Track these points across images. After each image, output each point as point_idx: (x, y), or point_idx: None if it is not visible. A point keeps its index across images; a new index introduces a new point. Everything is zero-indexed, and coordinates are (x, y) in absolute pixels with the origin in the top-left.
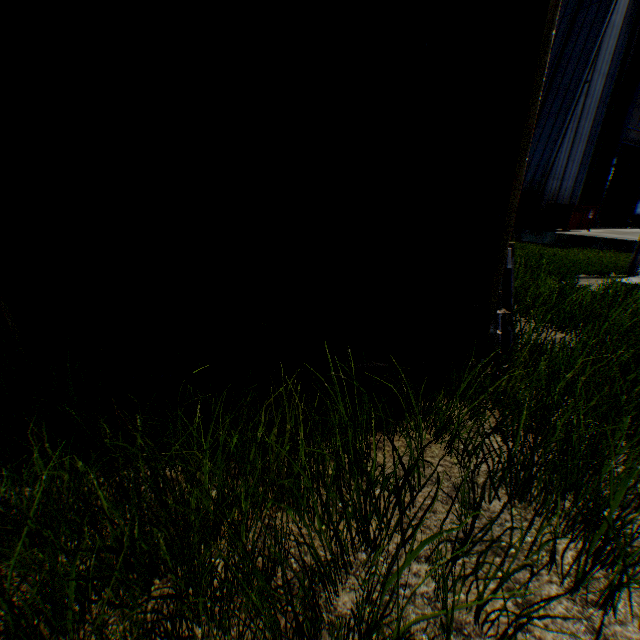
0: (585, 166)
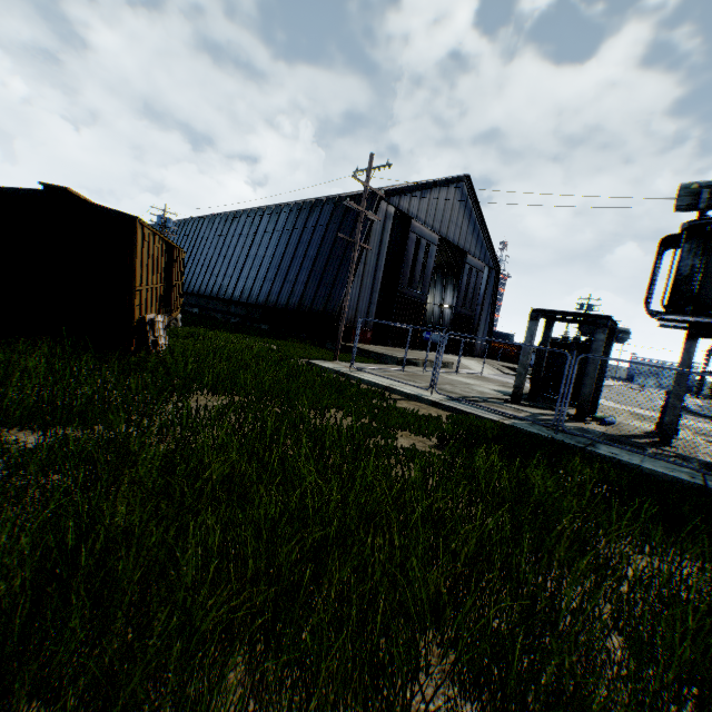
0: (374, 305)
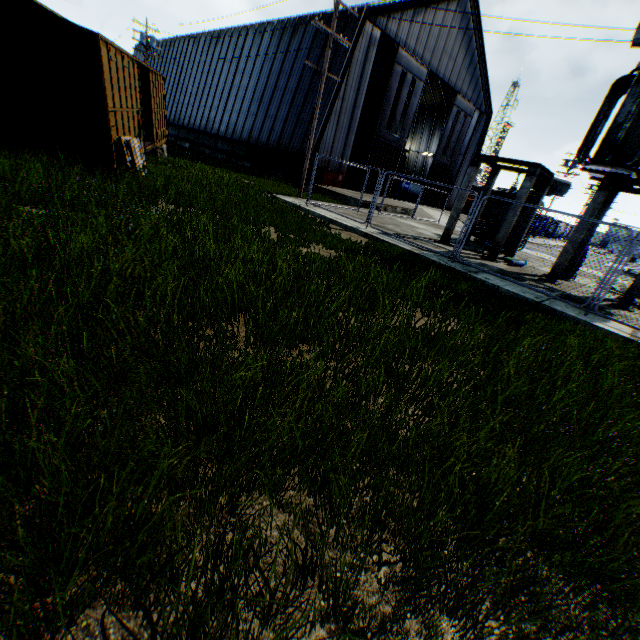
0: (349, 148)
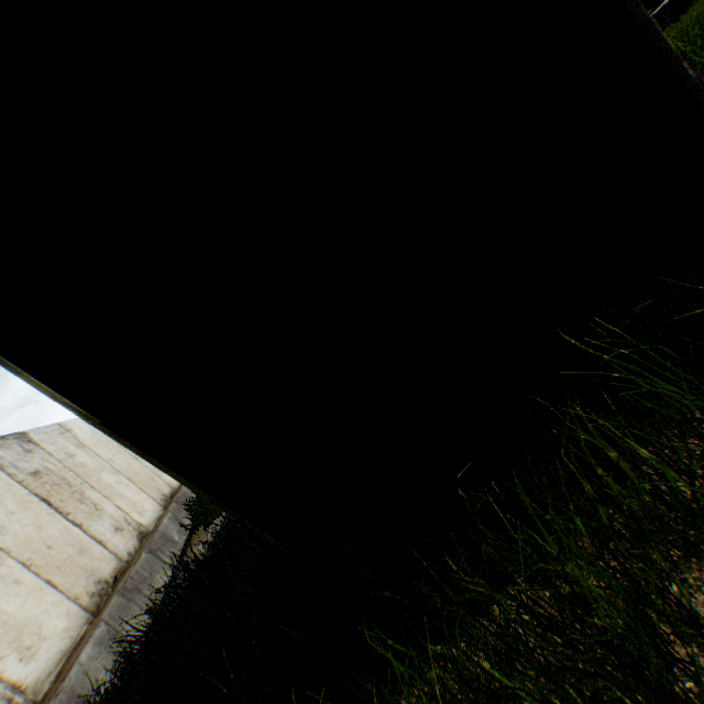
0: None
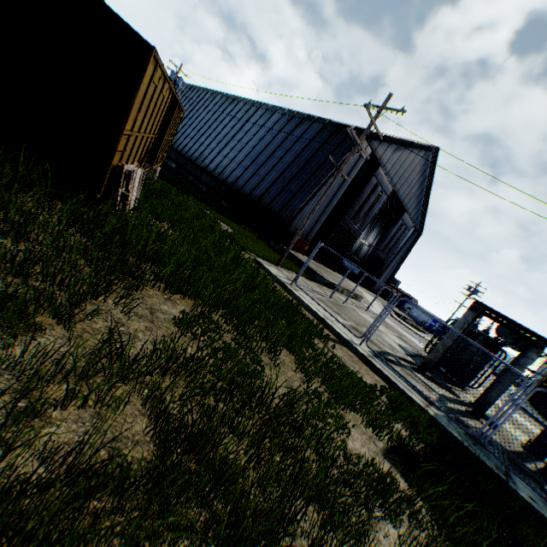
0: (319, 224)
